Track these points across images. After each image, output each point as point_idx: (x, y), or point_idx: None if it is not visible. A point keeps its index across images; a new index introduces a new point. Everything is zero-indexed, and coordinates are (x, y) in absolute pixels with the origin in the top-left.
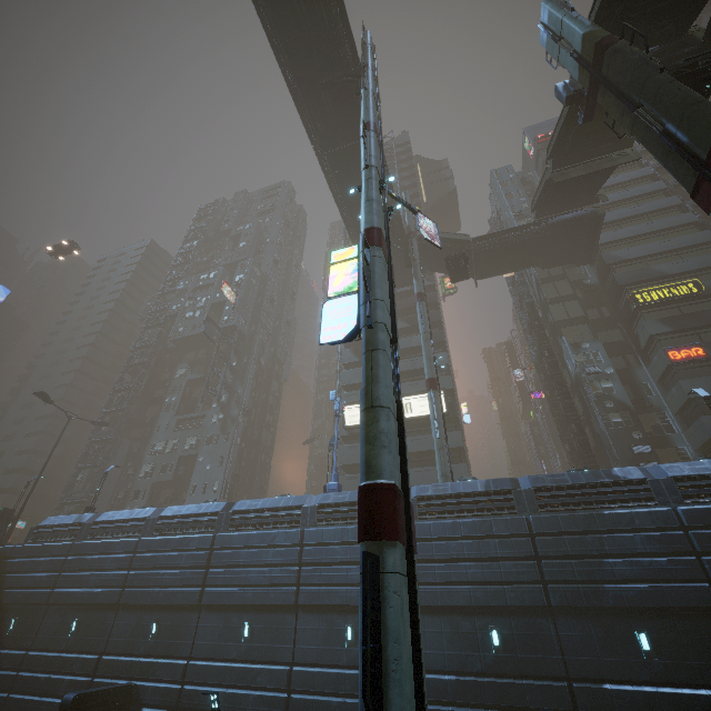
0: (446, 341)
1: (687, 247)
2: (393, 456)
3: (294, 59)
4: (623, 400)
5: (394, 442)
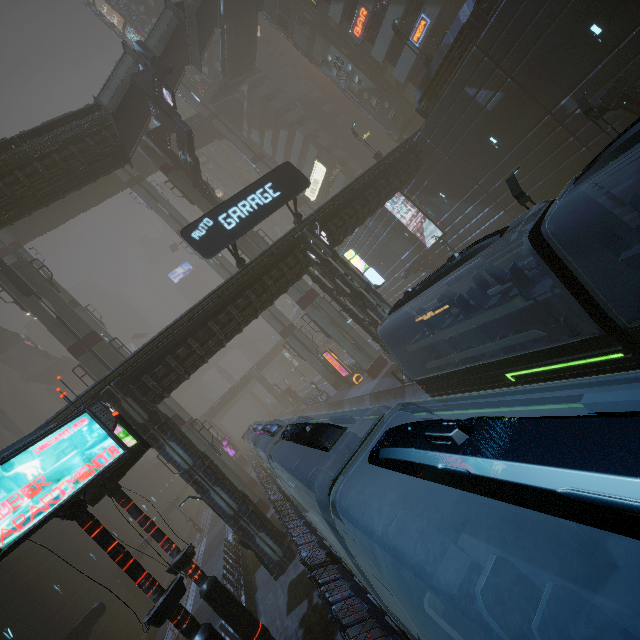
0: (294, 101)
1: None
2: (277, 327)
3: (111, 193)
4: (368, 85)
5: (276, 324)
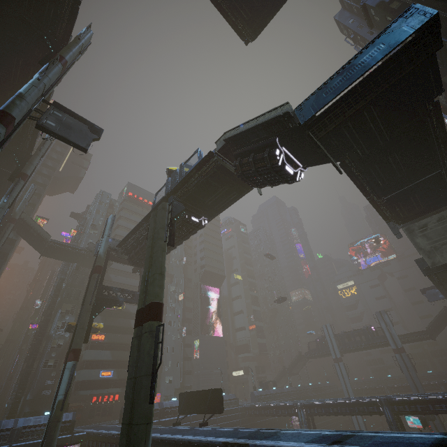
0: None
1: (134, 285)
2: None
3: None
4: (62, 353)
5: None
